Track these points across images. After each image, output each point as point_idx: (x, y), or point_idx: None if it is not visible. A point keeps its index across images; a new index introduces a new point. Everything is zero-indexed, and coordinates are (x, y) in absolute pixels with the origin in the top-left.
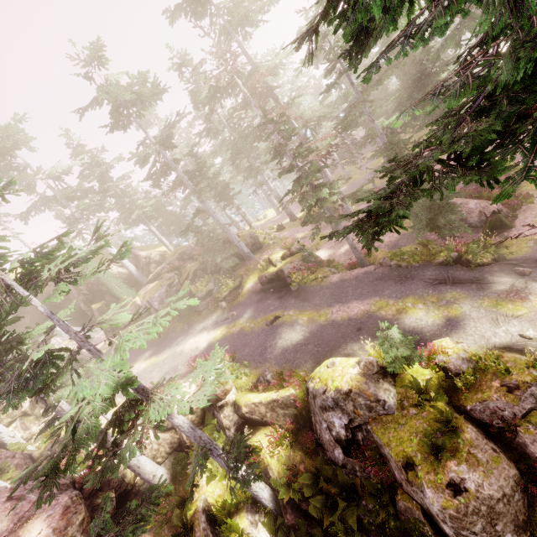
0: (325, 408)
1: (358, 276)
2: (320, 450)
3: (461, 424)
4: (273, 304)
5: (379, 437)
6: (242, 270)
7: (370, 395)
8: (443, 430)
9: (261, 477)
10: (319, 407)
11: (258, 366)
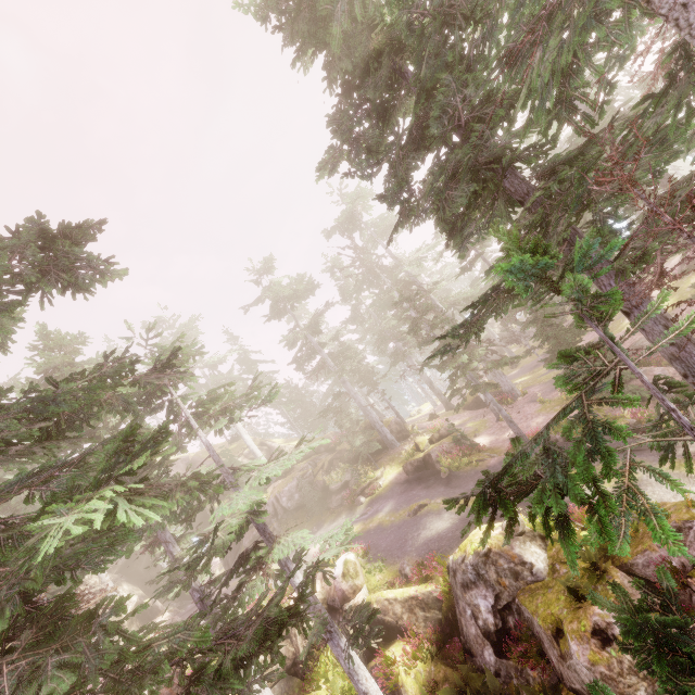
0: (467, 584)
1: None
2: (469, 659)
3: (610, 570)
4: (418, 494)
5: (526, 606)
6: (385, 460)
7: (513, 556)
8: (586, 572)
9: (381, 631)
10: (460, 586)
11: (395, 561)
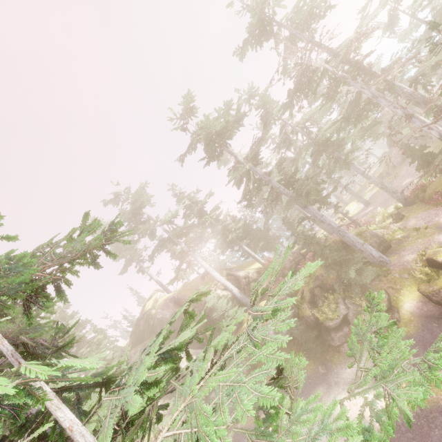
0: None
1: None
2: None
3: None
4: None
5: None
6: (381, 282)
7: None
8: None
9: None
10: None
11: None
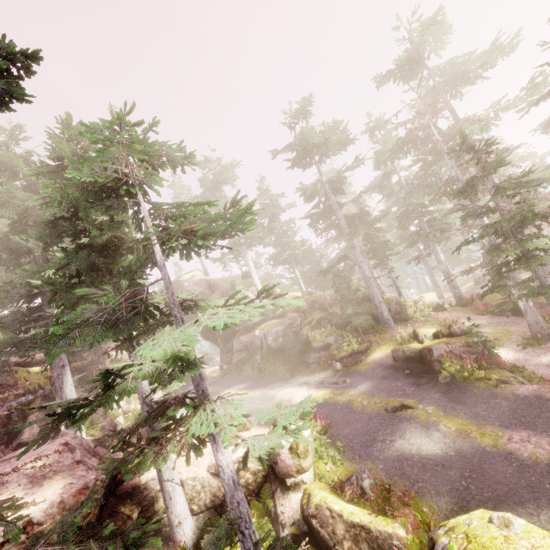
0: None
1: None
2: None
3: None
4: (403, 388)
5: None
6: (374, 336)
7: None
8: None
9: None
10: None
11: (354, 458)
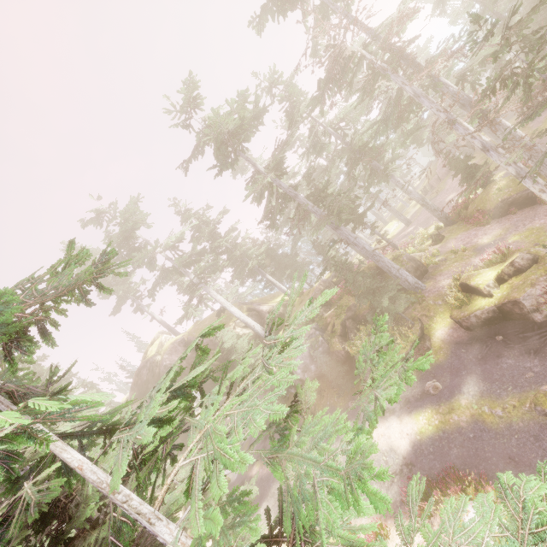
0: None
1: None
2: None
3: None
4: (523, 365)
5: None
6: (415, 310)
7: None
8: None
9: None
10: None
11: None
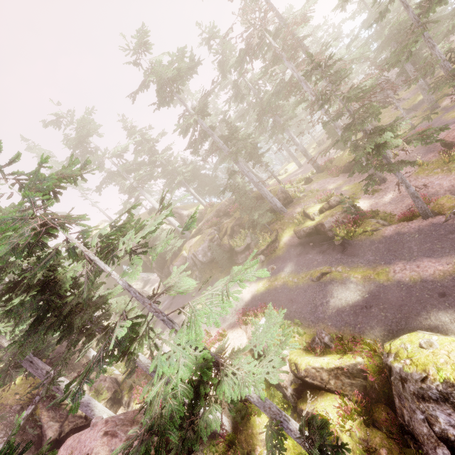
0: (423, 397)
1: (421, 228)
2: (410, 439)
3: None
4: (315, 258)
5: None
6: (277, 224)
7: None
8: None
9: None
10: (411, 393)
11: (310, 325)
